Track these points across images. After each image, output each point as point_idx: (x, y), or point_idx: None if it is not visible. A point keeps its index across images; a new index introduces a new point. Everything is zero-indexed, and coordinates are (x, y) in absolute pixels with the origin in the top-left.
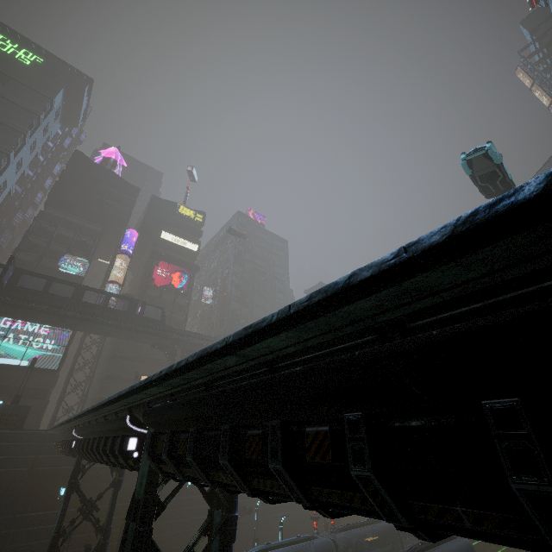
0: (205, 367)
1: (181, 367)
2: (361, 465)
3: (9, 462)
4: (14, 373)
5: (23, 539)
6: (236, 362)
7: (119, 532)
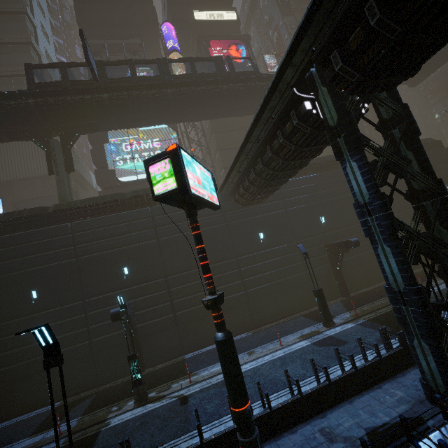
0: None
1: None
2: None
3: (206, 222)
4: None
5: (254, 273)
6: None
7: (327, 257)
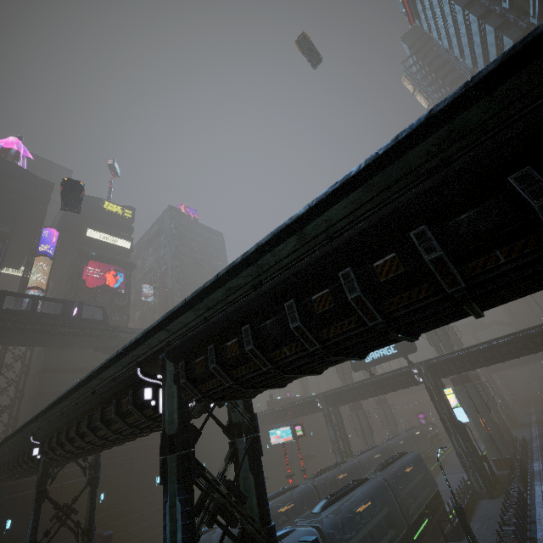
0: (261, 261)
1: (240, 264)
2: (433, 251)
3: None
4: None
5: None
6: (290, 250)
7: None
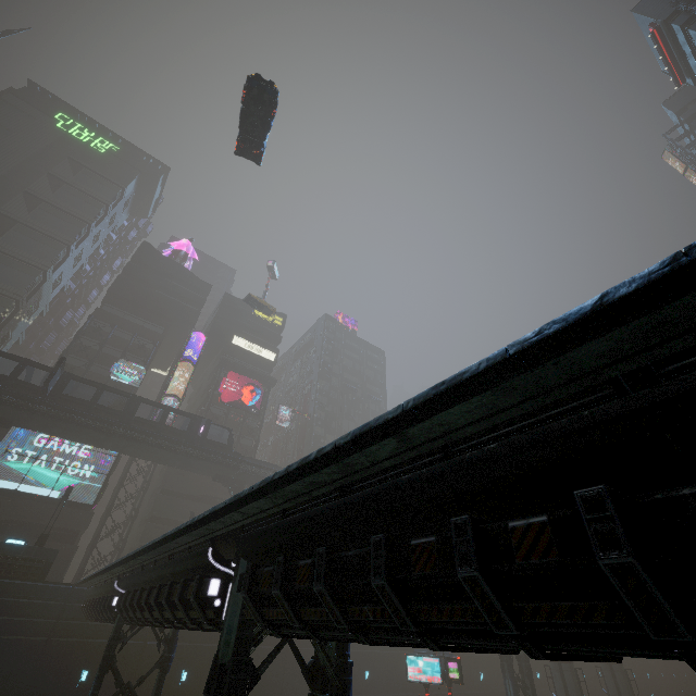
0: (348, 461)
1: (317, 460)
2: (615, 550)
3: (23, 627)
4: (41, 506)
5: None
6: (391, 453)
7: None
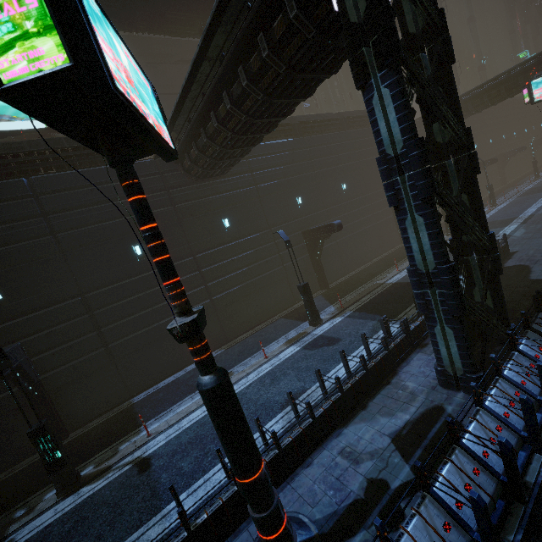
0: None
1: None
2: None
3: None
4: None
5: (220, 274)
6: None
7: (305, 246)
